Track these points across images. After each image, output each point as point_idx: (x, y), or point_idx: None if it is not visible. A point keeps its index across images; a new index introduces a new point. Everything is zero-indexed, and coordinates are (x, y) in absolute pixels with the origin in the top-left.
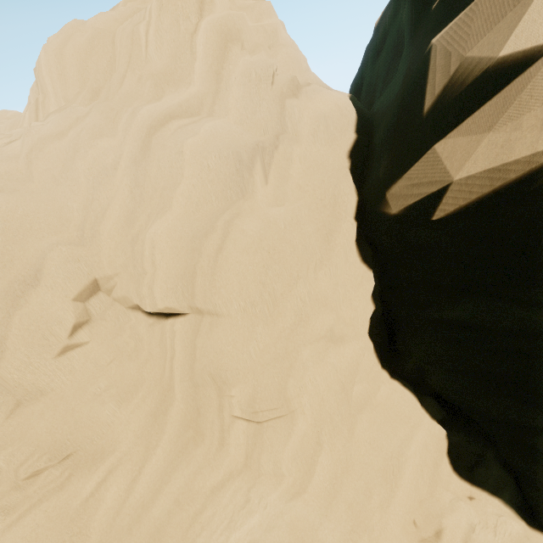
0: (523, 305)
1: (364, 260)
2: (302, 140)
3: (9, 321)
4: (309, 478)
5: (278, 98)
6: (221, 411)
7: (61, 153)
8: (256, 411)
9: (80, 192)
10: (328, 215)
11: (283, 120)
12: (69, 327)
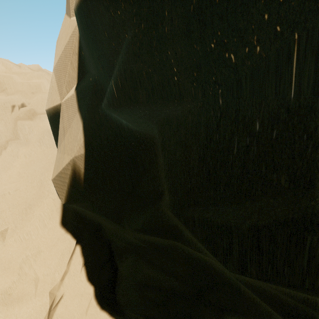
0: (148, 262)
1: (64, 225)
2: (30, 144)
3: None
4: None
5: (14, 120)
6: None
7: None
8: None
9: None
10: (34, 193)
11: (16, 132)
12: None
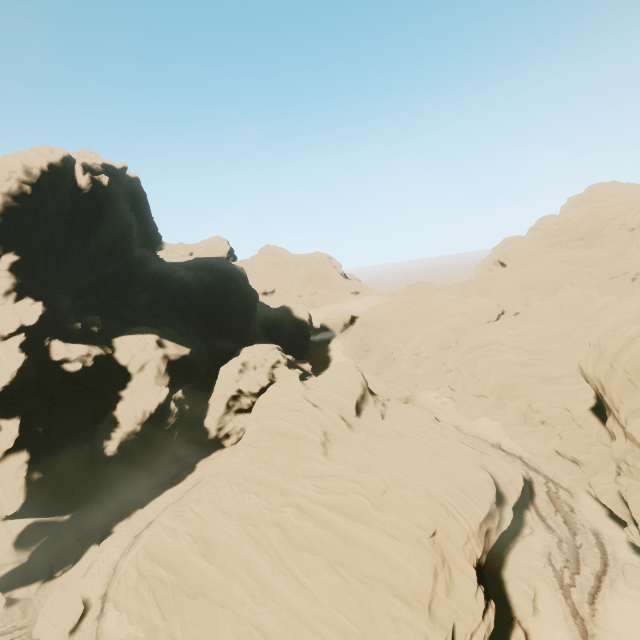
0: None
1: None
2: None
3: (608, 223)
4: (639, 260)
5: None
6: (631, 246)
7: (633, 200)
8: (637, 244)
9: (632, 206)
10: None
11: None
12: (615, 227)
